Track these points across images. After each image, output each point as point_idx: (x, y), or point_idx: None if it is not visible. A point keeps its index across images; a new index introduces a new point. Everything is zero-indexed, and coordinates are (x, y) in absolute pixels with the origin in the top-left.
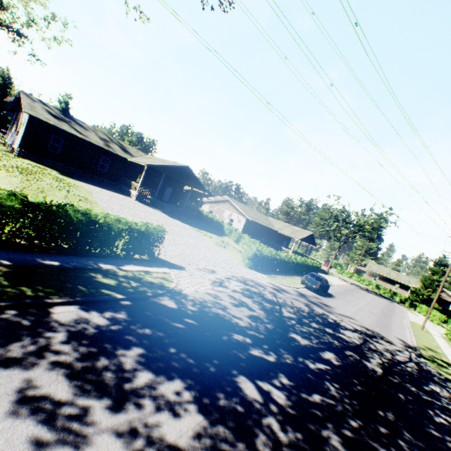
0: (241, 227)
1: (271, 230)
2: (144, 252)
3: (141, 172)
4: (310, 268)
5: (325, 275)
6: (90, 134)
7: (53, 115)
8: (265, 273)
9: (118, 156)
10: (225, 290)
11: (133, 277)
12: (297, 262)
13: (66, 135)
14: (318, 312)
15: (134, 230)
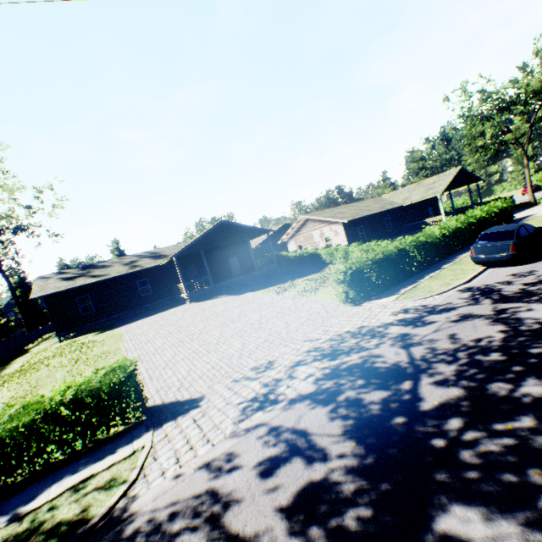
0: (343, 240)
1: (393, 210)
2: (102, 427)
3: (188, 265)
4: (489, 221)
5: (531, 210)
6: (112, 268)
7: (69, 278)
8: (392, 291)
9: (151, 269)
10: (265, 417)
11: (20, 535)
12: (454, 229)
13: (88, 289)
14: (537, 321)
15: (49, 410)
